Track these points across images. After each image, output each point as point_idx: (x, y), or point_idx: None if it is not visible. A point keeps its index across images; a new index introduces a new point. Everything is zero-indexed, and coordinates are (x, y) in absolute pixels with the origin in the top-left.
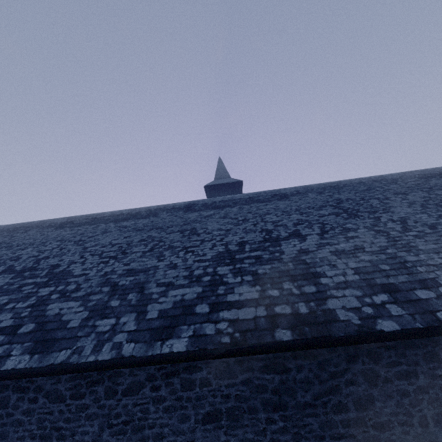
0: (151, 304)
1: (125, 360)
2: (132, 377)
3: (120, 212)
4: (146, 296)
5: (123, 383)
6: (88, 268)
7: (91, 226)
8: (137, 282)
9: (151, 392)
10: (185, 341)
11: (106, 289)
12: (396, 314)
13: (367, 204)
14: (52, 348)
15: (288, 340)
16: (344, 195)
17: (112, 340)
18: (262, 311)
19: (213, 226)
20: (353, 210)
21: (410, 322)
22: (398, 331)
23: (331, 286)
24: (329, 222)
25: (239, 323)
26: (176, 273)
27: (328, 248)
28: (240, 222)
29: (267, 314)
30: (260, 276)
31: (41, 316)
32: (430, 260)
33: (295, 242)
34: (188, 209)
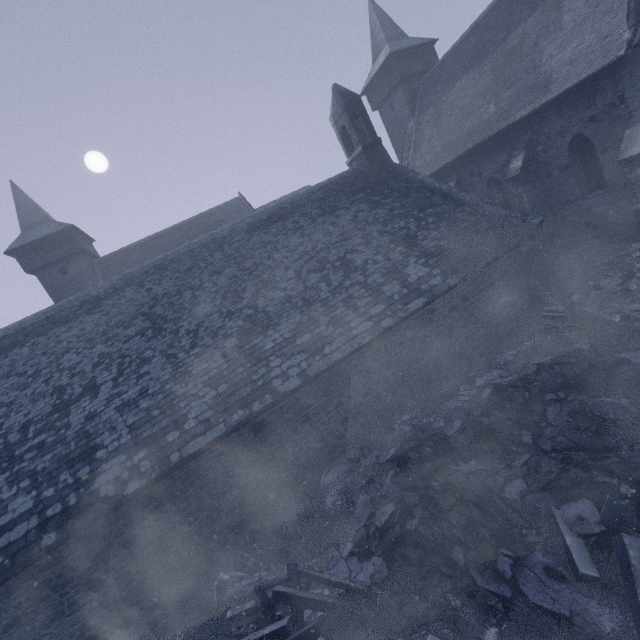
0: None
1: None
2: None
3: None
4: None
5: None
6: None
7: None
8: None
9: None
10: None
11: None
12: (144, 471)
13: (179, 302)
14: None
15: (52, 543)
16: (164, 285)
17: None
18: (35, 522)
19: None
20: (161, 321)
21: (150, 475)
22: (138, 489)
23: (104, 459)
24: (131, 351)
25: (10, 547)
26: None
27: (115, 403)
28: (29, 381)
29: (39, 523)
30: (38, 476)
31: None
32: (194, 388)
33: (86, 403)
34: None
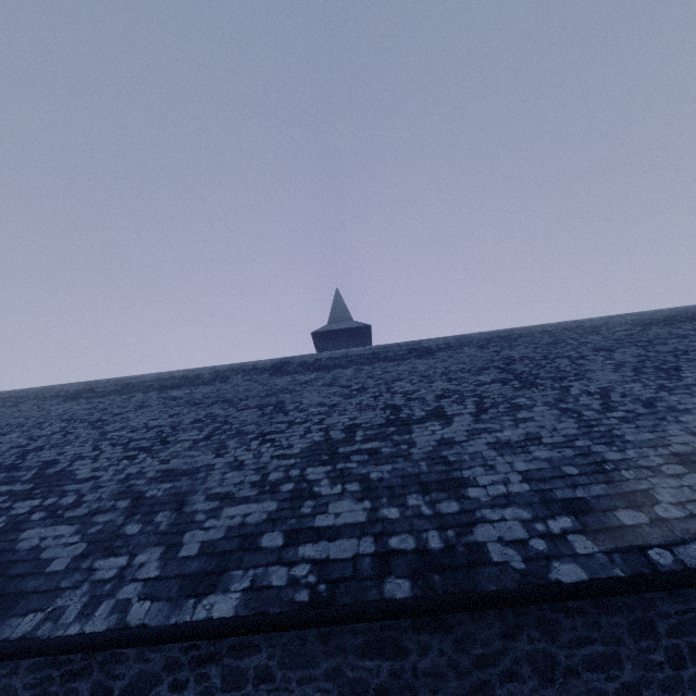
0: (191, 530)
1: (129, 632)
2: (141, 664)
3: (170, 374)
4: (185, 517)
5: (125, 676)
6: (102, 467)
7: (121, 396)
8: (175, 491)
9: (170, 693)
10: (235, 598)
11: (124, 503)
12: (583, 552)
13: (552, 365)
14: (12, 609)
15: (404, 598)
16: (518, 350)
17: (116, 596)
18: (369, 546)
19: (311, 399)
20: (529, 376)
21: (605, 567)
22: (585, 582)
23: (483, 502)
24: (491, 394)
25: (328, 566)
26: (240, 477)
27: (485, 438)
28: (354, 393)
29: (376, 551)
30: (372, 484)
31: (8, 551)
32: (643, 458)
33: (434, 427)
34: (277, 371)
